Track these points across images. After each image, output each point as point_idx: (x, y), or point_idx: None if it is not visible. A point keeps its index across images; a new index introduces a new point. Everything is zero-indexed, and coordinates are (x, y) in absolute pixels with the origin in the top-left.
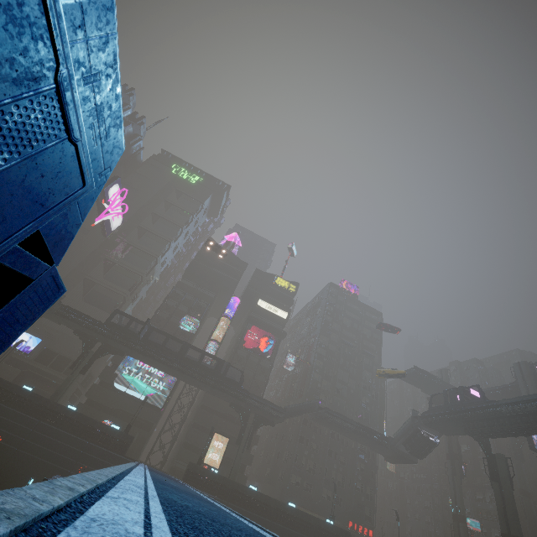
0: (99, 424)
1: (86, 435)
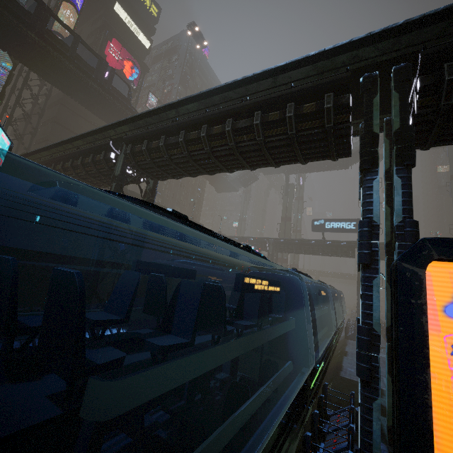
0: None
1: None
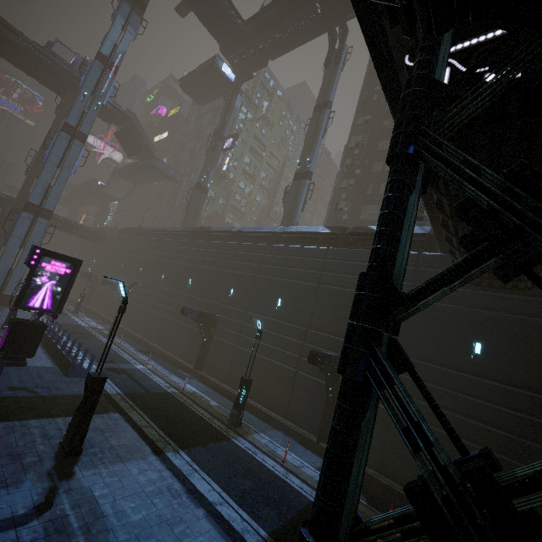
0: None
1: None
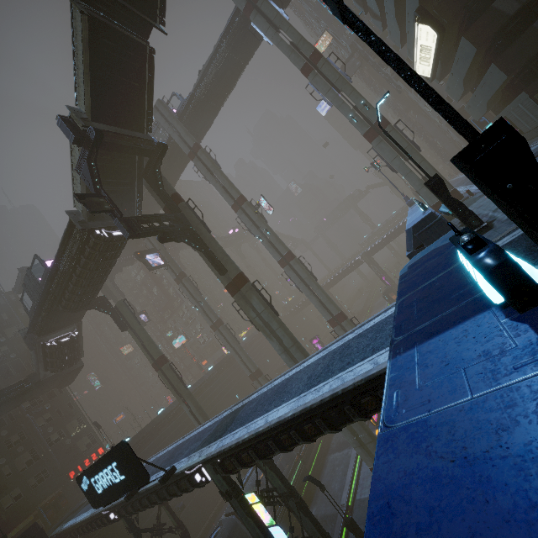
0: None
1: None
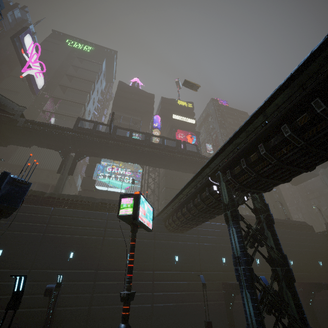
0: (108, 200)
1: (102, 209)
